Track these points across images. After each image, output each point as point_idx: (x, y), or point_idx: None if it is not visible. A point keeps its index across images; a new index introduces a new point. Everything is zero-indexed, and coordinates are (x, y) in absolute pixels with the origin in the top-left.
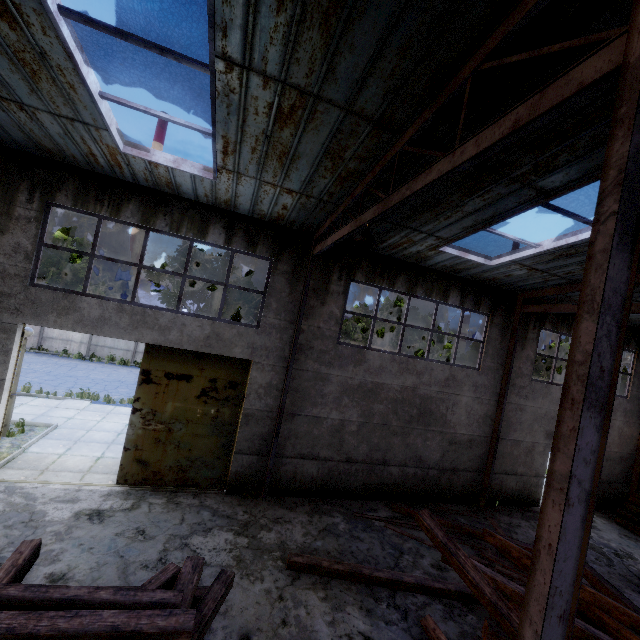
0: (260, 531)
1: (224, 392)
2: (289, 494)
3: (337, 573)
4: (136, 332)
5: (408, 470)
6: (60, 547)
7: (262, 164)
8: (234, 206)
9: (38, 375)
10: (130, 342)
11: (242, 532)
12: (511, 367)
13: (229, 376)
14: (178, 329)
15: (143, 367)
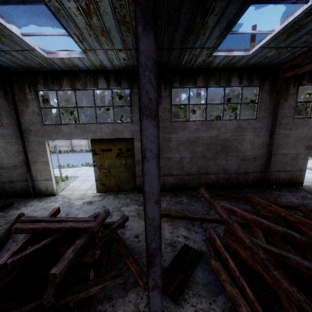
0: None
1: (126, 153)
2: (163, 191)
3: (177, 216)
4: (84, 135)
5: (219, 175)
6: (78, 212)
7: (98, 41)
8: (104, 67)
9: (72, 160)
10: None
11: (141, 205)
12: (277, 113)
13: (126, 146)
14: (99, 130)
15: (92, 149)
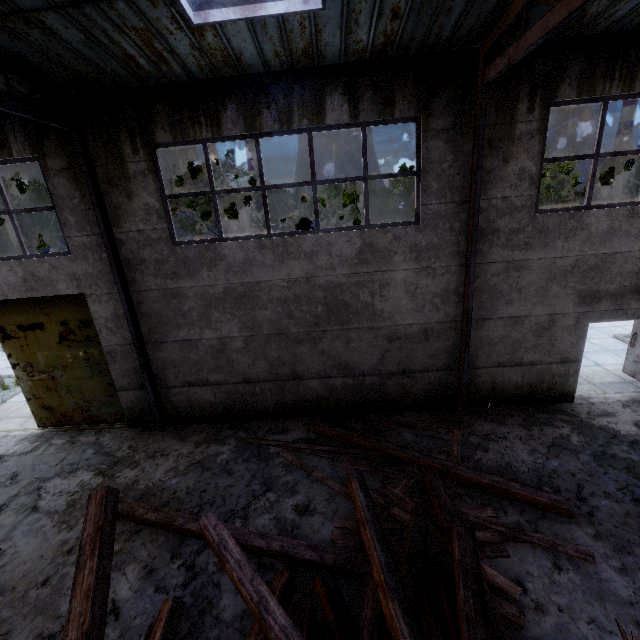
0: (124, 469)
1: (82, 333)
2: (193, 421)
3: (150, 522)
4: None
5: (333, 381)
6: None
7: None
8: None
9: None
10: None
11: (105, 471)
12: (477, 203)
13: (77, 315)
14: None
15: None
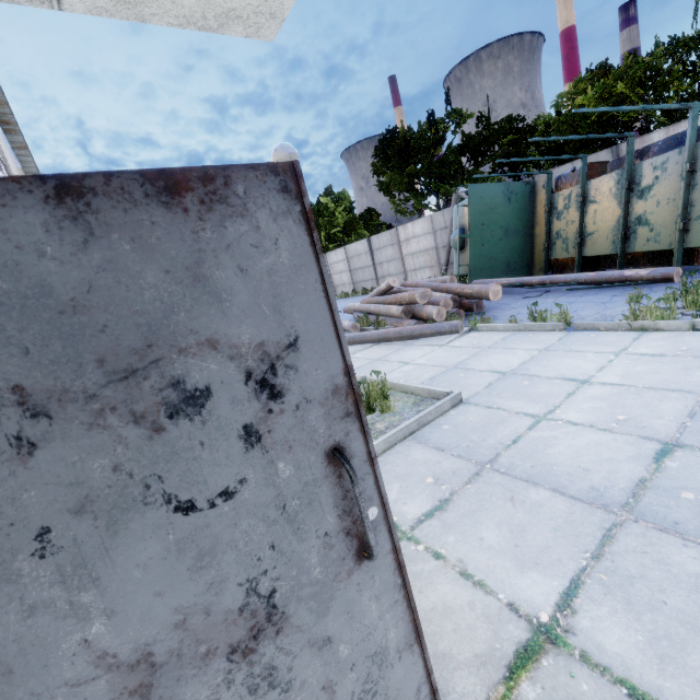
0: None
1: None
2: None
3: None
4: None
5: None
6: None
7: None
8: None
9: None
10: (371, 271)
11: None
12: None
13: None
14: None
15: None
